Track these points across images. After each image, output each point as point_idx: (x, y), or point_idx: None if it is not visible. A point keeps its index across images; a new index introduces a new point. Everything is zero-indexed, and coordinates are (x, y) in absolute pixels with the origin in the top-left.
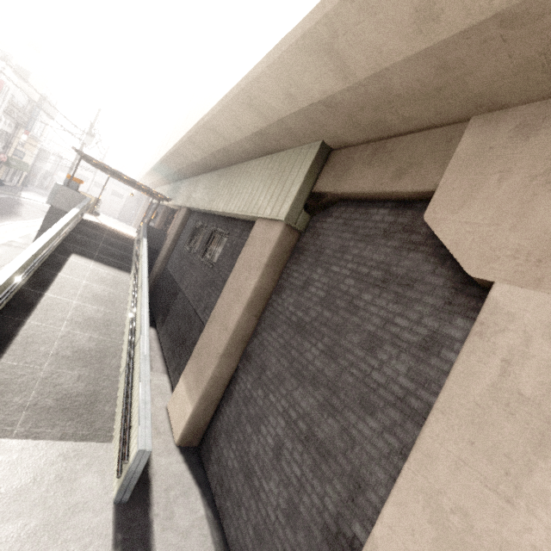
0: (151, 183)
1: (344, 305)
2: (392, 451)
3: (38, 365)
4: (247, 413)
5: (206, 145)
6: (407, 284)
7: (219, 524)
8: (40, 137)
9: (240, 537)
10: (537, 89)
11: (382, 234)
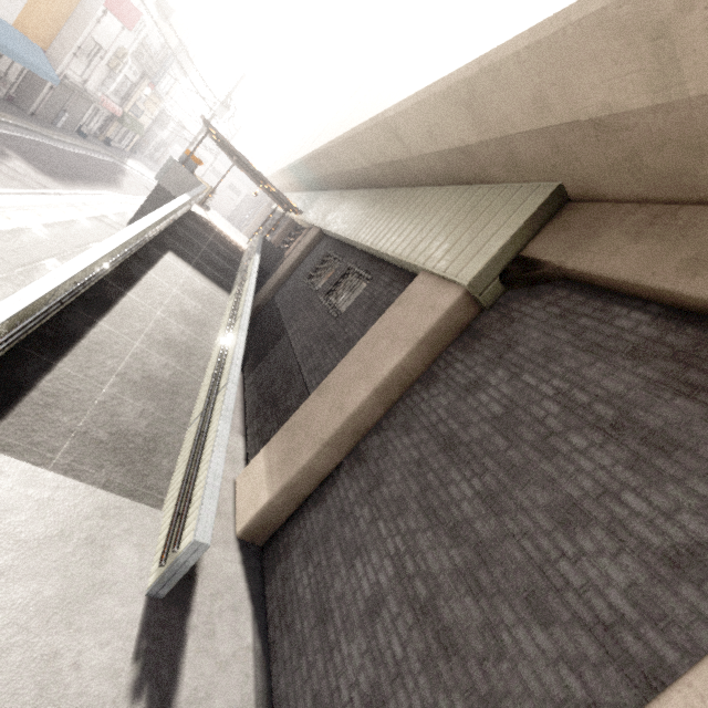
0: (279, 186)
1: (533, 438)
2: (569, 700)
3: (99, 382)
4: (340, 533)
5: (374, 150)
6: (661, 446)
7: (266, 665)
8: (164, 95)
9: (292, 698)
10: None
11: (629, 352)
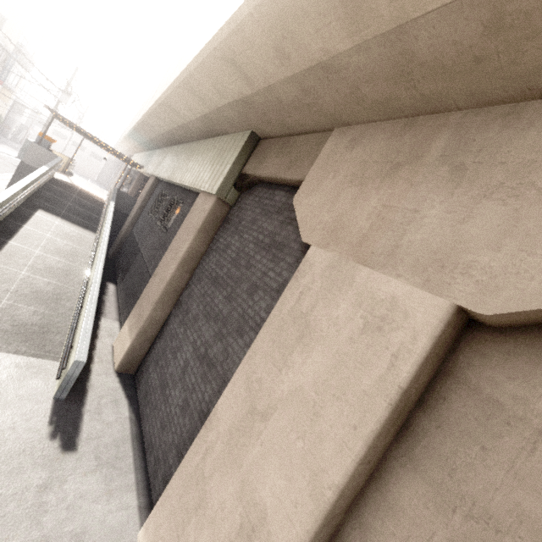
0: (129, 149)
1: (244, 263)
2: None
3: None
4: (171, 346)
5: (168, 120)
6: (281, 248)
7: (139, 424)
8: (15, 88)
9: (151, 429)
10: (360, 116)
11: (277, 211)
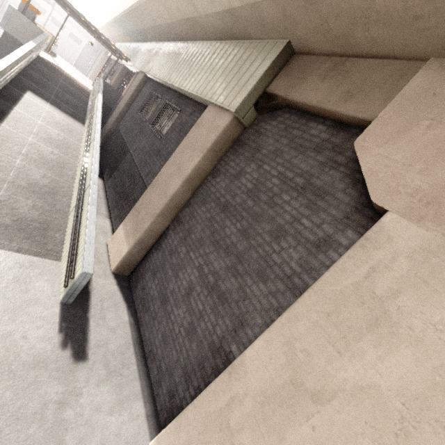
0: (111, 36)
1: (266, 199)
2: (271, 308)
3: None
4: (170, 261)
5: (174, 8)
6: (320, 195)
7: (137, 328)
8: None
9: (152, 338)
10: None
11: (314, 148)
